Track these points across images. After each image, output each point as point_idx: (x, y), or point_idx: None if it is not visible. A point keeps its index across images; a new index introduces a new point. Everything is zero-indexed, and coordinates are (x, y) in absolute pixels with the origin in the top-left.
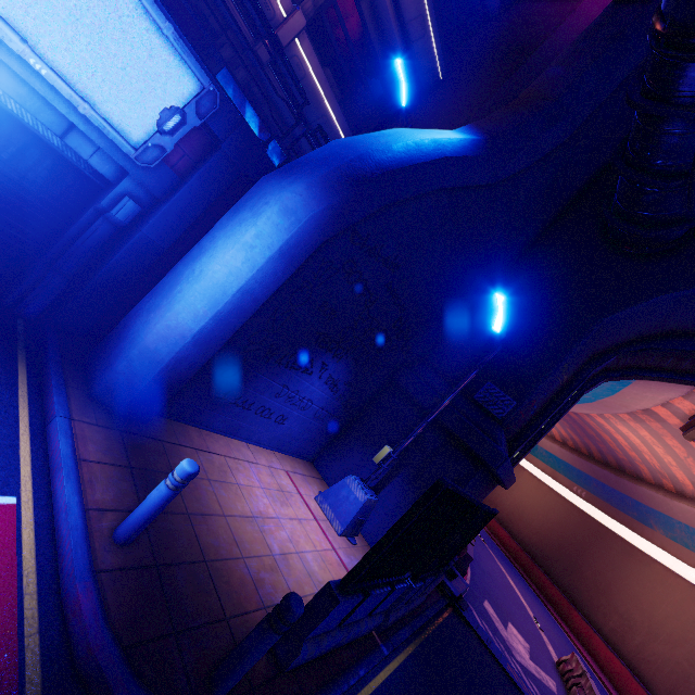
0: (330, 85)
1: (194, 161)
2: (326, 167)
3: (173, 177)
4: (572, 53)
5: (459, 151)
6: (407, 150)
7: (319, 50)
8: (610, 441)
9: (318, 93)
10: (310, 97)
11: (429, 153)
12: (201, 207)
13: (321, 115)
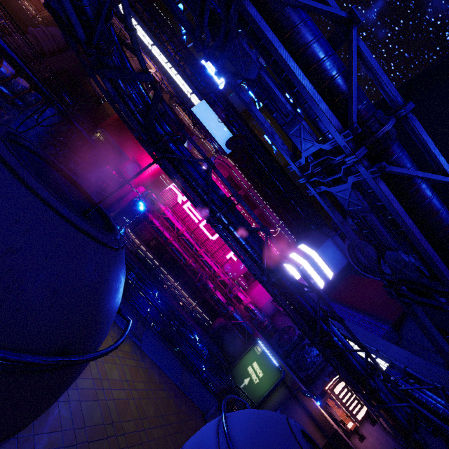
0: None
1: None
2: None
3: None
4: None
5: None
6: None
7: None
8: None
9: None
10: None
11: None
12: None
13: None
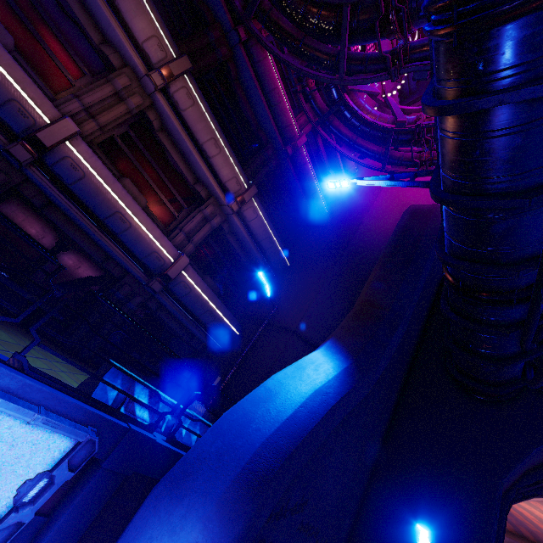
0: (211, 285)
1: (69, 484)
2: (222, 480)
3: (36, 521)
4: (384, 272)
5: (340, 390)
6: (298, 418)
7: (200, 266)
8: (516, 513)
9: (202, 298)
10: (195, 301)
11: (317, 410)
12: (72, 541)
13: (206, 310)
